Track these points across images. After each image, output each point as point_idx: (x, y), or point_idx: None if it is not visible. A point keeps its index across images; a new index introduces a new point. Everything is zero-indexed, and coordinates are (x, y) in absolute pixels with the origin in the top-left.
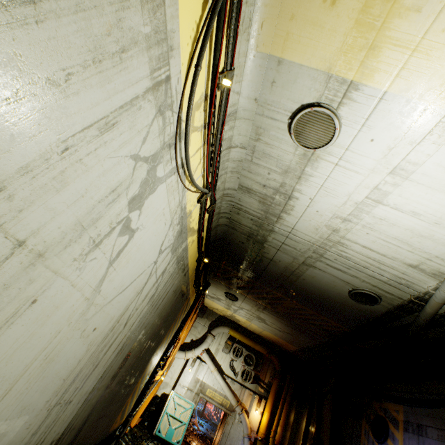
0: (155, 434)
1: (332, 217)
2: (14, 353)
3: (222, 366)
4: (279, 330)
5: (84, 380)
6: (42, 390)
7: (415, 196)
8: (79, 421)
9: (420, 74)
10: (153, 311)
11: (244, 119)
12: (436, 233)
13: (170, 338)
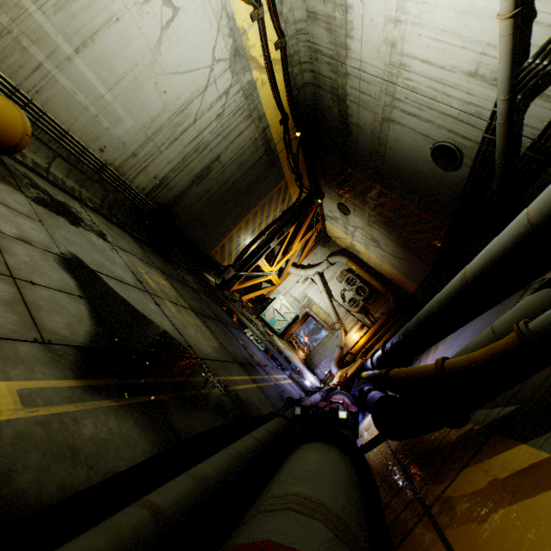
0: (261, 317)
1: (385, 23)
2: (115, 53)
3: (332, 292)
4: (394, 257)
5: (168, 143)
6: (138, 110)
7: None
8: (174, 188)
9: None
10: (227, 141)
11: None
12: (475, 1)
13: (269, 222)
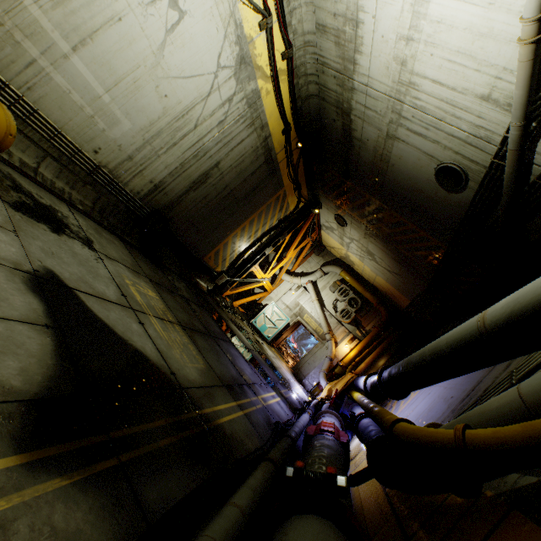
0: (252, 323)
1: (396, 40)
2: (116, 54)
3: (324, 302)
4: (388, 271)
5: (167, 147)
6: (137, 113)
7: None
8: (170, 193)
9: None
10: (227, 148)
11: None
12: (494, 24)
13: (265, 230)
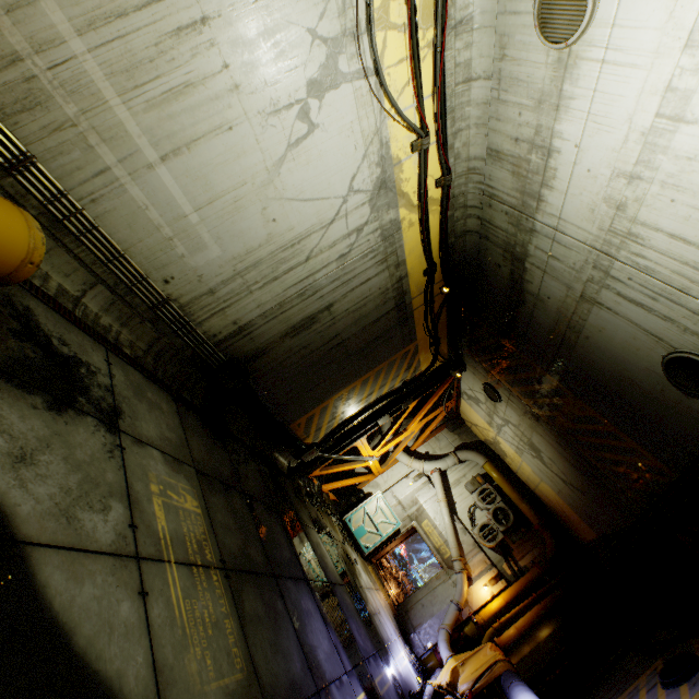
0: (344, 520)
1: (611, 177)
2: (217, 167)
3: (456, 505)
4: (563, 481)
5: (264, 282)
6: (231, 238)
7: None
8: (258, 338)
9: None
10: (346, 287)
11: (484, 29)
12: None
13: (382, 393)
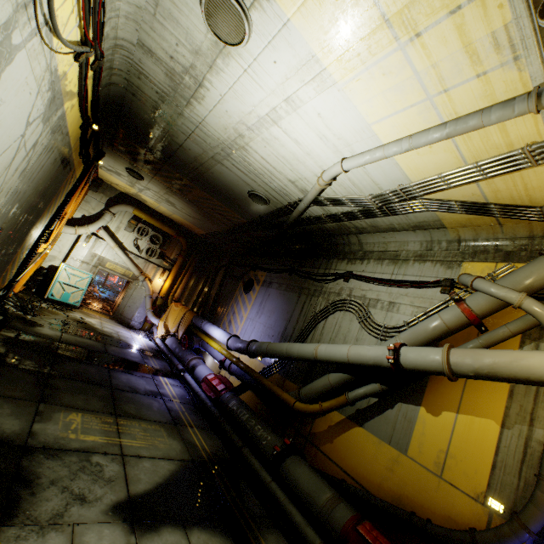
0: (48, 298)
1: (240, 122)
2: None
3: (124, 244)
4: (189, 216)
5: None
6: None
7: (299, 128)
8: None
9: (314, 20)
10: (27, 186)
11: None
12: (307, 162)
13: (53, 213)
